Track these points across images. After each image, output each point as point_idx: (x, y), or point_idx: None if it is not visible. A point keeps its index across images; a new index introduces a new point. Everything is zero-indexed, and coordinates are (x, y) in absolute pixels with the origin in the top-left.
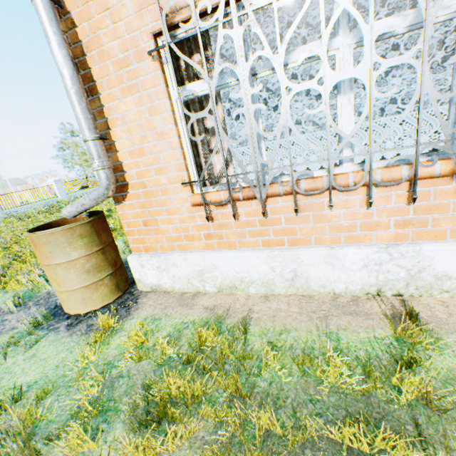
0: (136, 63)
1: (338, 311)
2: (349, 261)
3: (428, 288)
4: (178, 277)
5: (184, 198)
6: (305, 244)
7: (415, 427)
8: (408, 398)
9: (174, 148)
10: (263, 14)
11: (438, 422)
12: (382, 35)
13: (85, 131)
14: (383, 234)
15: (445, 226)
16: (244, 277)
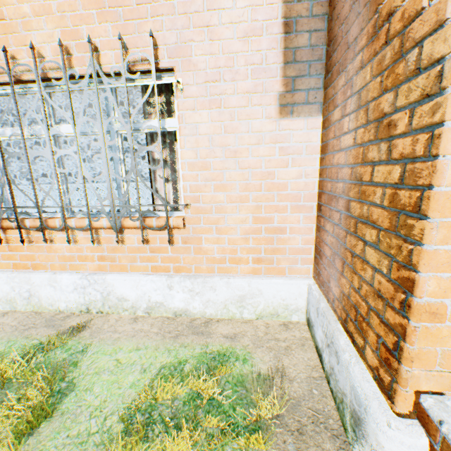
0: None
1: (45, 324)
2: (66, 284)
3: (117, 307)
4: None
5: None
6: (43, 269)
7: None
8: None
9: None
10: None
11: None
12: (73, 134)
13: None
14: (92, 265)
15: (127, 263)
16: None
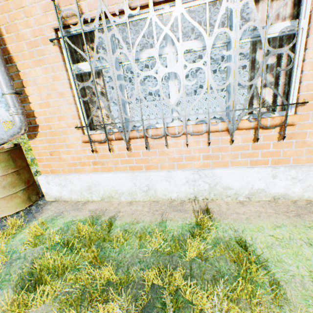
0: (43, 45)
1: (171, 209)
2: (178, 179)
3: (220, 194)
4: (74, 191)
5: (78, 137)
6: (154, 168)
7: (191, 270)
8: (192, 255)
9: (70, 104)
10: (139, 24)
11: (203, 266)
12: (190, 50)
13: (3, 87)
14: (197, 163)
15: (228, 159)
16: (117, 190)
